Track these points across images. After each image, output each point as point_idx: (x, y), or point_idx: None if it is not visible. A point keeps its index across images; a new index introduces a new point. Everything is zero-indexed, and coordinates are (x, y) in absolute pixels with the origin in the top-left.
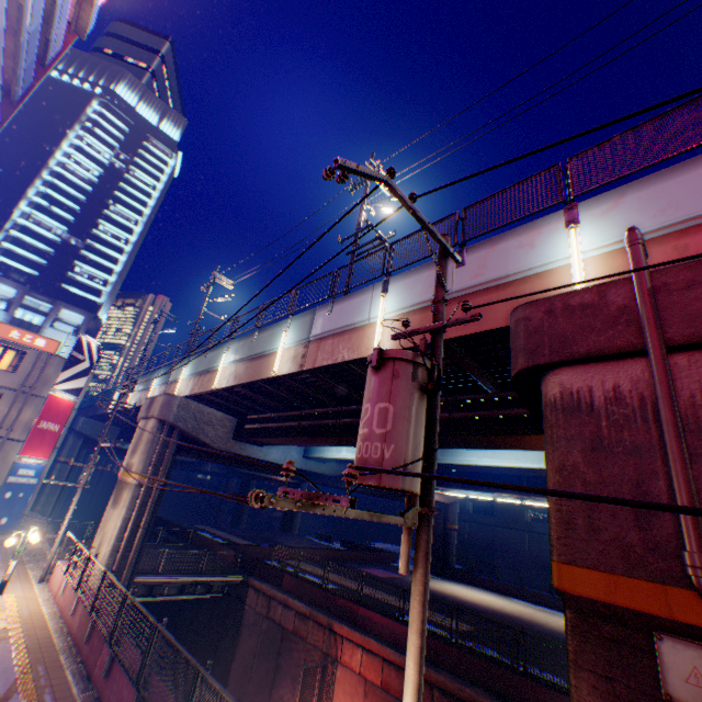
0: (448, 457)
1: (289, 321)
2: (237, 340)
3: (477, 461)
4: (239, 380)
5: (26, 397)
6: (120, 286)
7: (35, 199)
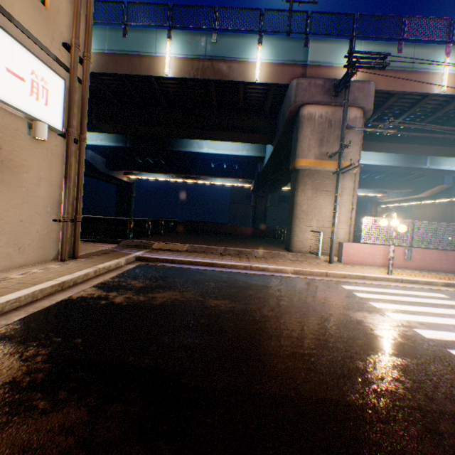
0: (433, 166)
1: None
2: None
3: (449, 168)
4: None
5: None
6: None
7: None
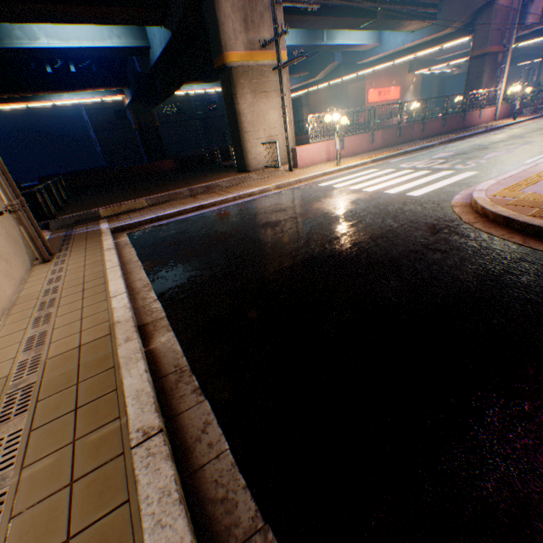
0: (330, 42)
1: None
2: None
3: (342, 43)
4: None
5: None
6: None
7: None
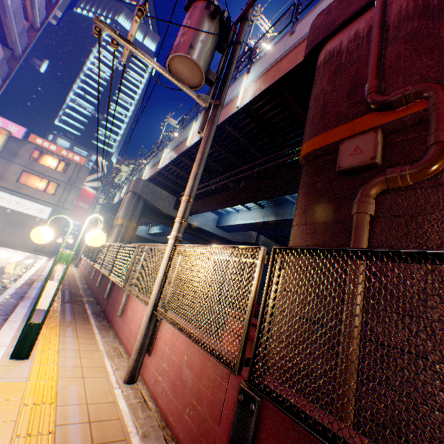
0: None
1: (197, 117)
2: (172, 141)
3: None
4: (171, 159)
5: (71, 187)
6: (122, 143)
7: (77, 91)
